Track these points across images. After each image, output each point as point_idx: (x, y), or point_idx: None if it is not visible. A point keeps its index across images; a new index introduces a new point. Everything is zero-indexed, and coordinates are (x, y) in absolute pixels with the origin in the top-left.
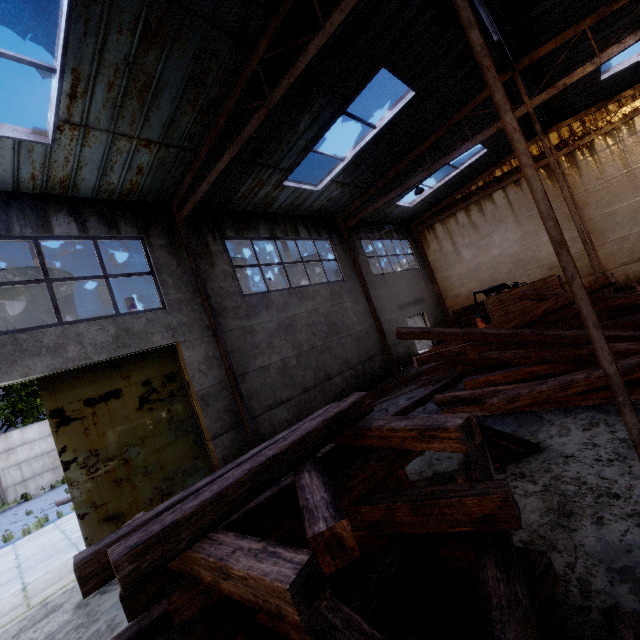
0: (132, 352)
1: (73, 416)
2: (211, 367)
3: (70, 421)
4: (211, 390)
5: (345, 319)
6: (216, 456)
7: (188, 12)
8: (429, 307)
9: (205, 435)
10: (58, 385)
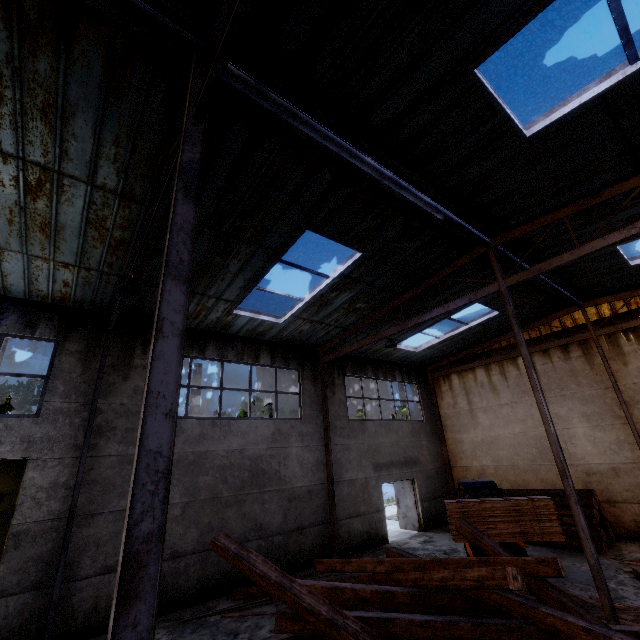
0: None
1: None
2: (53, 497)
3: None
4: (35, 527)
5: (282, 468)
6: None
7: (65, 176)
8: (426, 473)
9: None
10: None
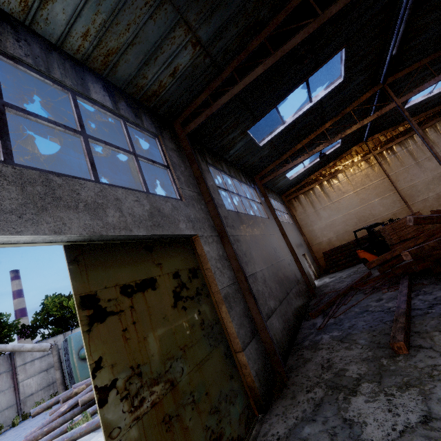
0: (164, 235)
1: (108, 308)
2: (224, 266)
3: (105, 316)
4: (229, 290)
5: (279, 247)
6: (251, 372)
7: None
8: (306, 250)
9: (231, 346)
10: (90, 259)
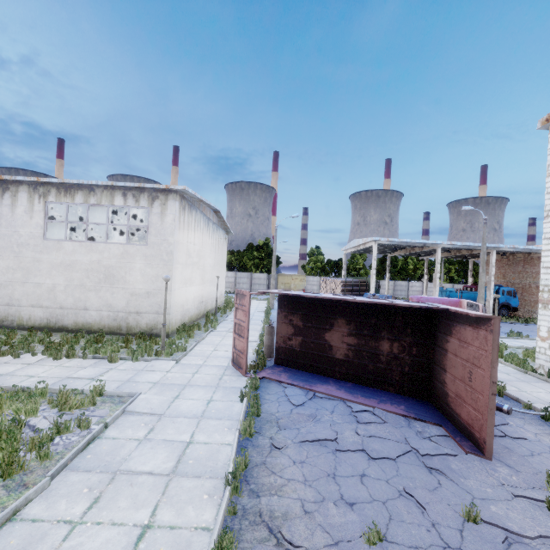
0: None
1: None
2: None
3: None
4: None
5: None
6: None
7: None
8: None
9: None
10: None
